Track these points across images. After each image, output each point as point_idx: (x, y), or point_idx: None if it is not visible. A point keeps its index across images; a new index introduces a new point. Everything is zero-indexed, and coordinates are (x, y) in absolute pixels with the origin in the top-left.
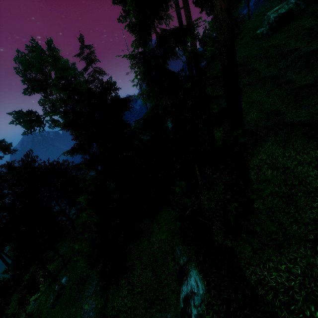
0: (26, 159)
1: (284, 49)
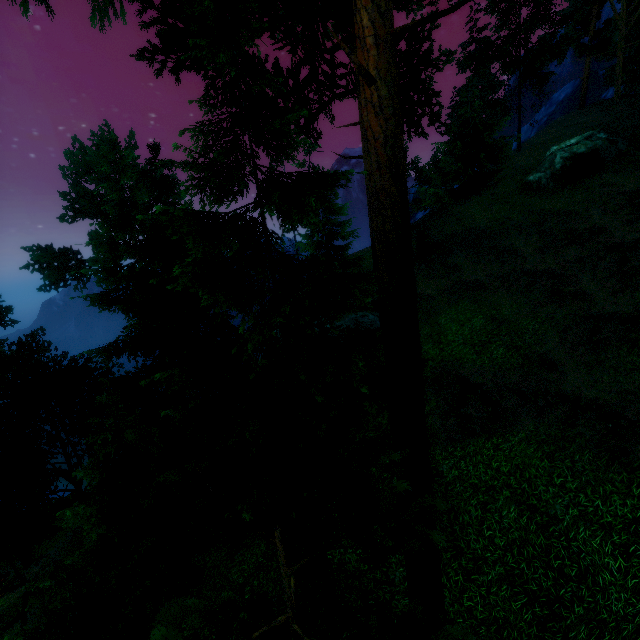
0: (27, 342)
1: (578, 223)
